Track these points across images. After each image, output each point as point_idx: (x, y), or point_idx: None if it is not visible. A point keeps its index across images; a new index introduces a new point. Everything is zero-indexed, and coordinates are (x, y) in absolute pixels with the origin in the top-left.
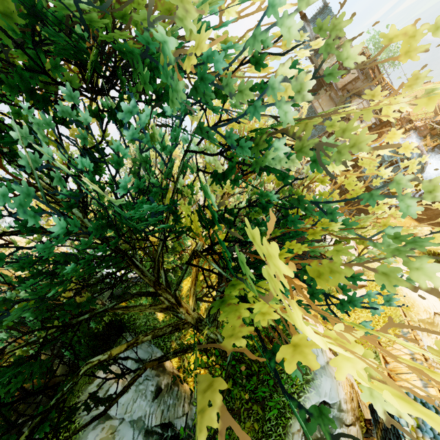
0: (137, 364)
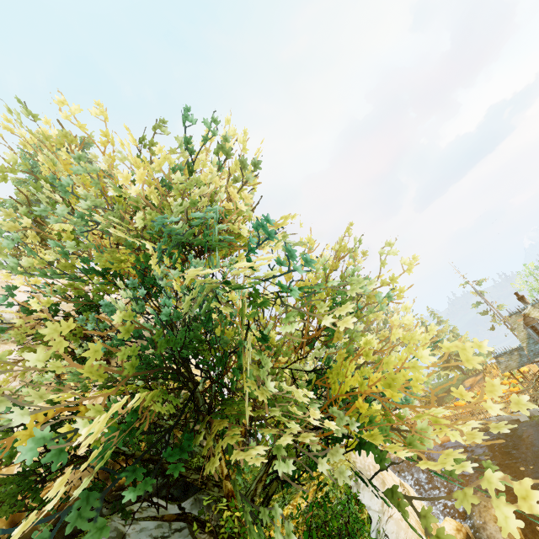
0: (186, 523)
